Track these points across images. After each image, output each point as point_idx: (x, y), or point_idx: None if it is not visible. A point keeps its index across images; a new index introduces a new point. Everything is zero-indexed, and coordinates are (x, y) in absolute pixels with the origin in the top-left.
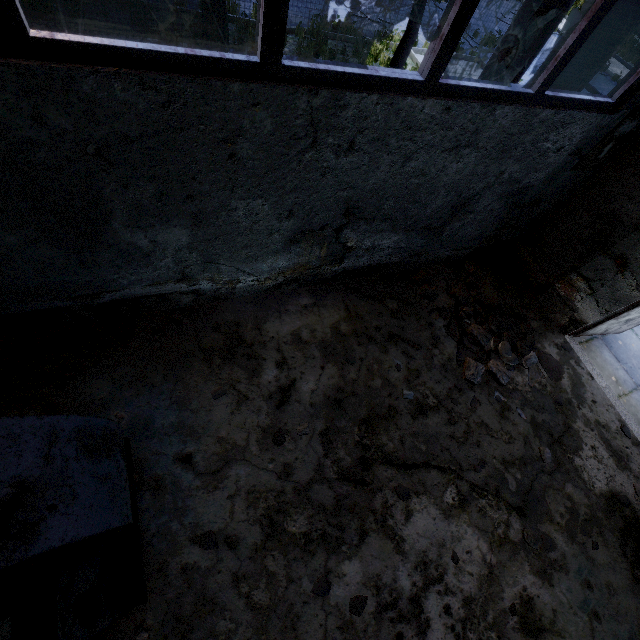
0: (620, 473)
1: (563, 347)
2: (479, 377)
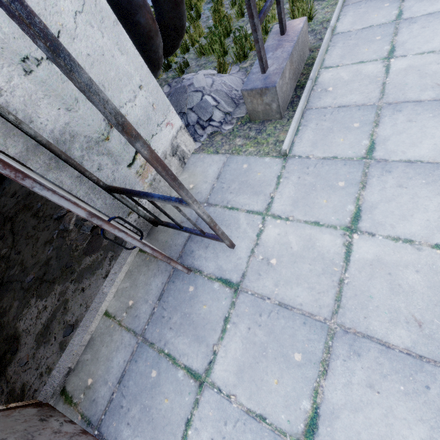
0: (33, 339)
1: (118, 239)
2: (56, 215)
